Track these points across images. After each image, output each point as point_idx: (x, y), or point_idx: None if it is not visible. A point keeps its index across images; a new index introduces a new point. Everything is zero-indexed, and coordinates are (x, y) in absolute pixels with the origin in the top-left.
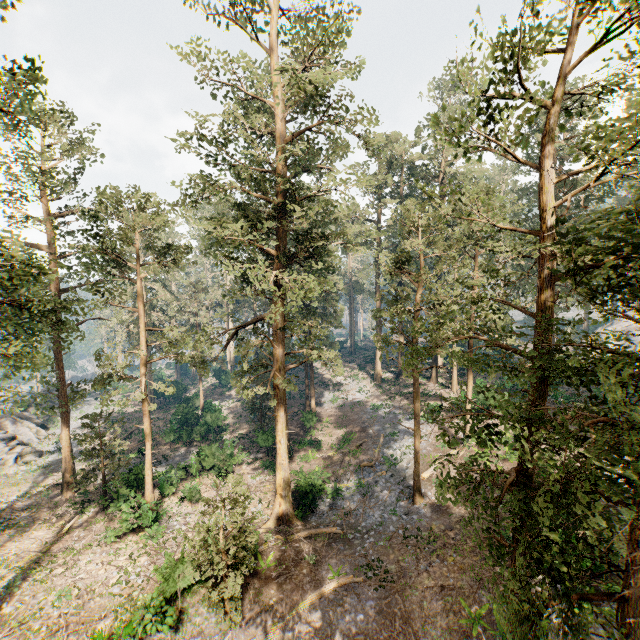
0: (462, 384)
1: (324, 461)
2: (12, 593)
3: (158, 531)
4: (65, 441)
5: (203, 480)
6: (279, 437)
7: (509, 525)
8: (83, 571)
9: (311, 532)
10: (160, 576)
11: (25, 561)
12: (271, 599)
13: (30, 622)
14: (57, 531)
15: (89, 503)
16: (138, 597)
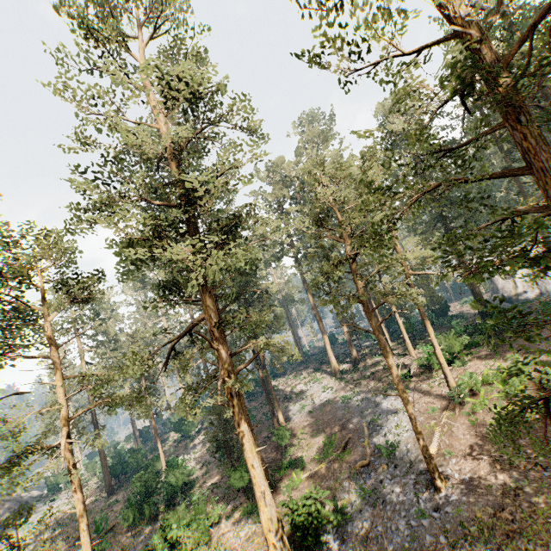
0: (417, 347)
1: (313, 480)
2: None
3: None
4: None
5: None
6: (250, 460)
7: None
8: None
9: None
10: None
11: None
12: None
13: None
14: None
15: None
16: None
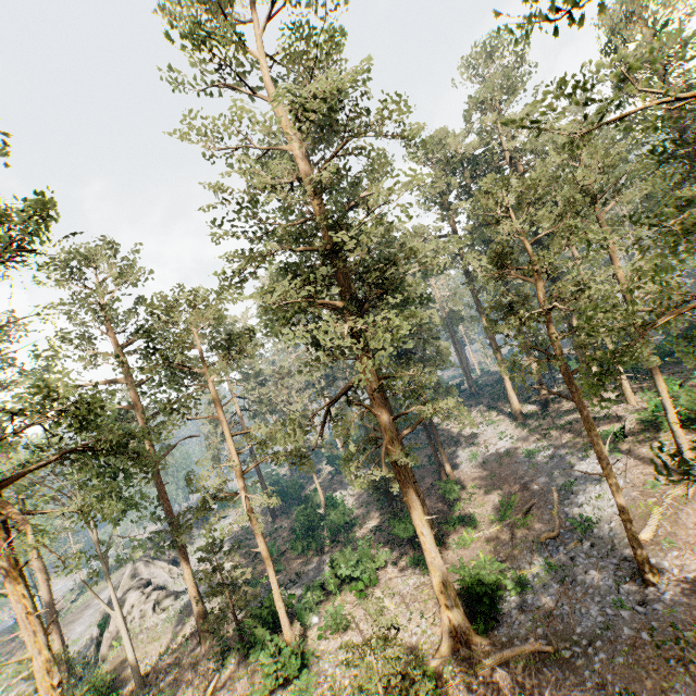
0: (640, 392)
1: (487, 541)
2: None
3: (308, 681)
4: (189, 581)
5: (346, 597)
6: (419, 528)
7: None
8: None
9: (505, 654)
10: None
11: None
12: None
13: None
14: (201, 695)
15: (229, 651)
16: None
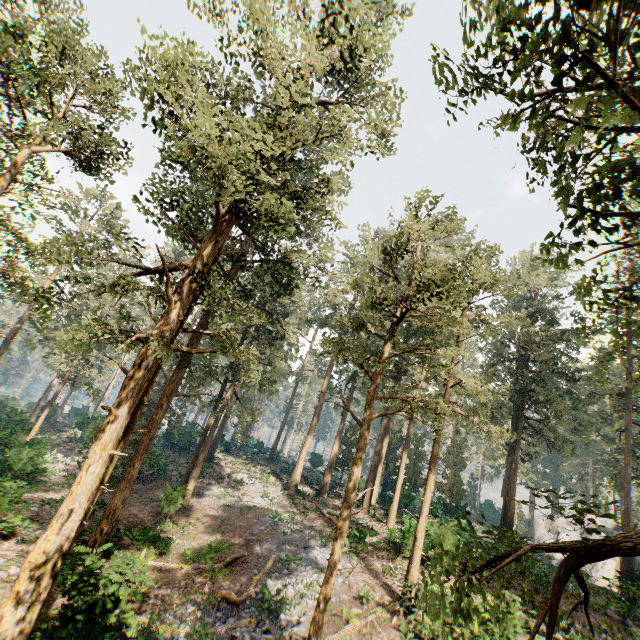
0: (400, 524)
1: (159, 575)
2: None
3: None
4: None
5: None
6: (92, 456)
7: None
8: None
9: None
10: None
11: None
12: None
13: None
14: None
15: None
16: None
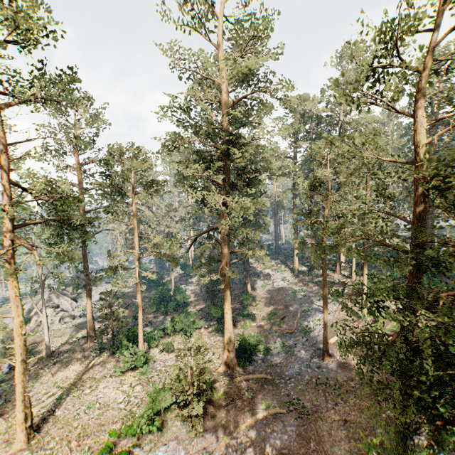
0: (360, 275)
1: (257, 328)
2: (60, 403)
3: (147, 370)
4: (89, 309)
5: (175, 338)
6: (226, 310)
7: (390, 369)
8: (102, 392)
9: (249, 377)
10: (150, 398)
11: (67, 384)
12: (222, 420)
13: (71, 422)
14: (85, 366)
15: (104, 350)
16: (136, 411)
